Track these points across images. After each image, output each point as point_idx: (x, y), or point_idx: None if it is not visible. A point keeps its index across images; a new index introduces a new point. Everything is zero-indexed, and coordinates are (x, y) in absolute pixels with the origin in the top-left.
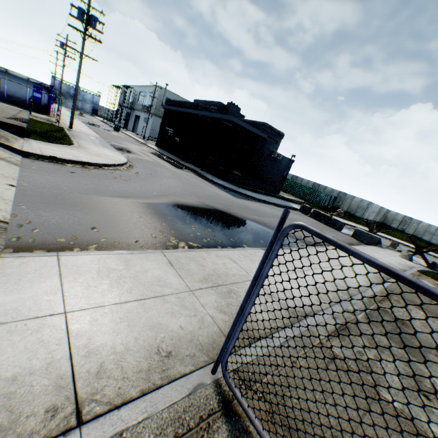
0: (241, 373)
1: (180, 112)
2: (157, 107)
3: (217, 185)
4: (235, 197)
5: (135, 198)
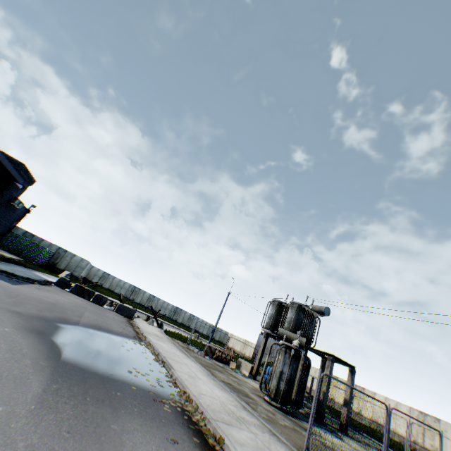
0: (297, 449)
1: None
2: None
3: None
4: (11, 283)
5: (41, 359)
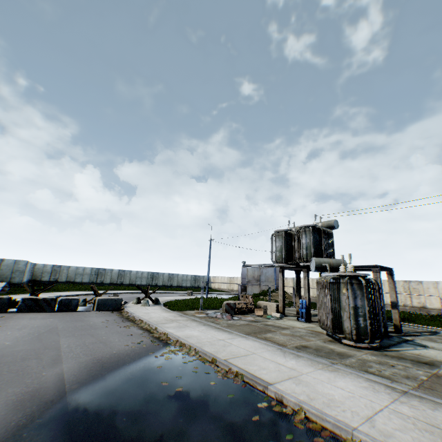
0: None
1: None
2: None
3: None
4: None
5: None
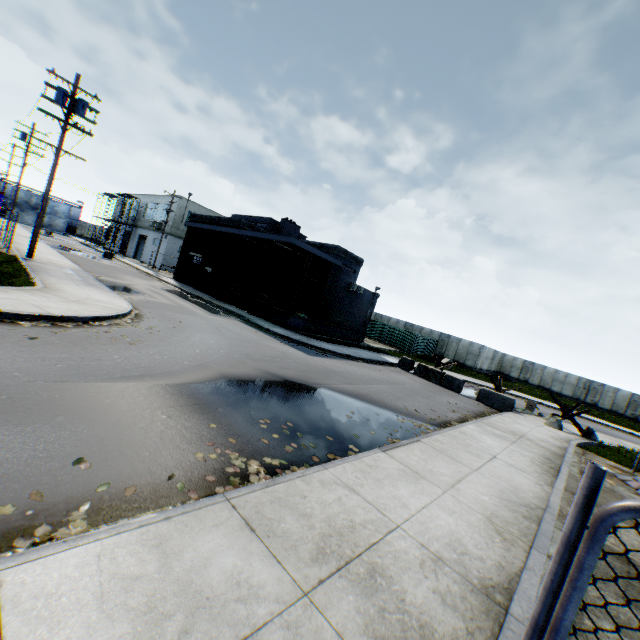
0: None
1: (212, 231)
2: (174, 224)
3: (277, 336)
4: (307, 354)
5: (153, 377)
